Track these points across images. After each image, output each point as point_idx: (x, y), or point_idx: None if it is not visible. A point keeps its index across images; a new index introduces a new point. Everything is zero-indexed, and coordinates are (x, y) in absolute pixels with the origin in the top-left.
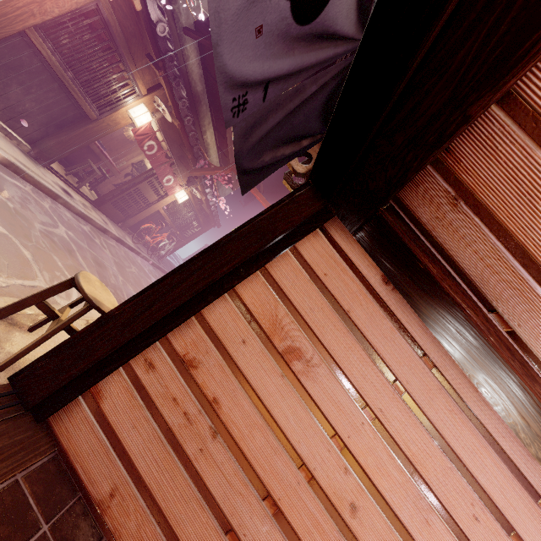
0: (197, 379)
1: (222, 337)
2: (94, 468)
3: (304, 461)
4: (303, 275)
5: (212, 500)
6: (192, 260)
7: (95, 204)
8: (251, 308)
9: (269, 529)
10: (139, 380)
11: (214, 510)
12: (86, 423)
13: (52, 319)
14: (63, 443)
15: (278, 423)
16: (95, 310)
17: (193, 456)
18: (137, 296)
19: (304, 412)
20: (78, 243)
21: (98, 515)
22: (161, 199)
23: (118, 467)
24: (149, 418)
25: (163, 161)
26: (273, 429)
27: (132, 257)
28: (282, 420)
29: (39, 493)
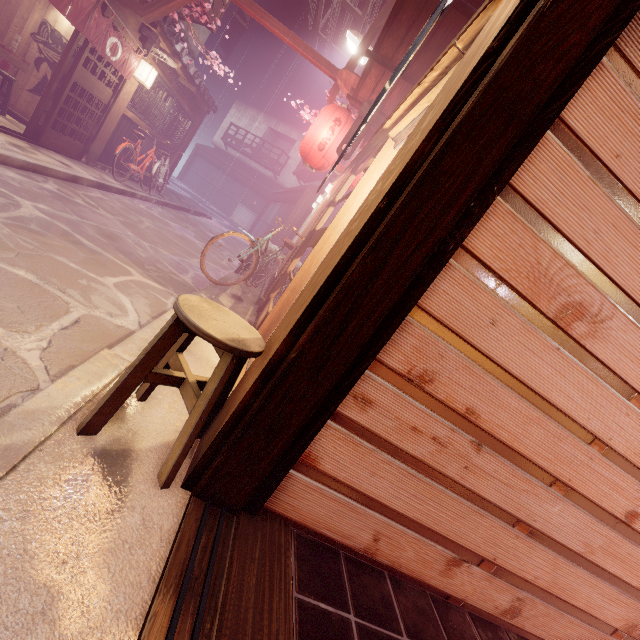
0: (437, 395)
1: (458, 328)
2: (343, 526)
3: (597, 435)
4: (578, 173)
5: (492, 506)
6: (376, 217)
7: (31, 139)
8: (494, 265)
9: (561, 508)
10: (357, 424)
11: (496, 514)
12: (311, 491)
13: (177, 386)
14: (294, 518)
15: (559, 407)
16: (168, 313)
17: (457, 476)
18: (306, 315)
19: (593, 384)
20: (63, 219)
21: (368, 559)
22: (119, 92)
23: (371, 515)
24: (388, 459)
25: (87, 6)
26: (553, 417)
27: (131, 204)
28: (564, 403)
29: (319, 589)
